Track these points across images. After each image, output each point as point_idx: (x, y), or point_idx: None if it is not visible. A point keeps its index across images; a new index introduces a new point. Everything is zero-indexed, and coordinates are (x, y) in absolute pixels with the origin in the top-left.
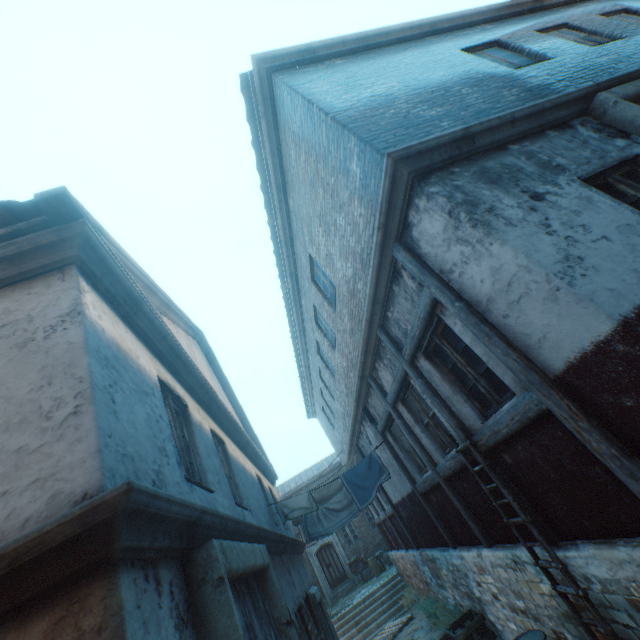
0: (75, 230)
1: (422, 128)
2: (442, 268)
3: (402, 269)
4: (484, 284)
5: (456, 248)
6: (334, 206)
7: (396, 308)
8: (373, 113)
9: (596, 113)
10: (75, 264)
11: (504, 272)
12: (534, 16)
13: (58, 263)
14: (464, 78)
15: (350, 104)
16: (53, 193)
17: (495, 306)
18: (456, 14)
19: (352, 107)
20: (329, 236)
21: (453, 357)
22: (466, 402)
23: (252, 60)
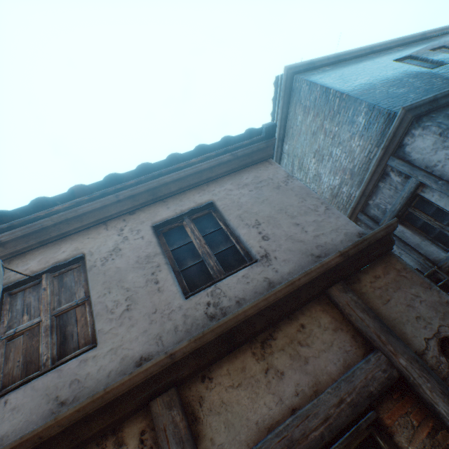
0: (272, 142)
1: (400, 98)
2: (427, 165)
3: (390, 171)
4: None
5: (441, 152)
6: (333, 144)
7: (378, 197)
8: (367, 92)
9: None
10: (270, 158)
11: None
12: (423, 42)
13: (265, 158)
14: (405, 74)
15: (351, 88)
16: (270, 124)
17: None
18: (382, 43)
19: (353, 90)
20: (321, 162)
21: (424, 218)
22: (432, 244)
23: (284, 69)
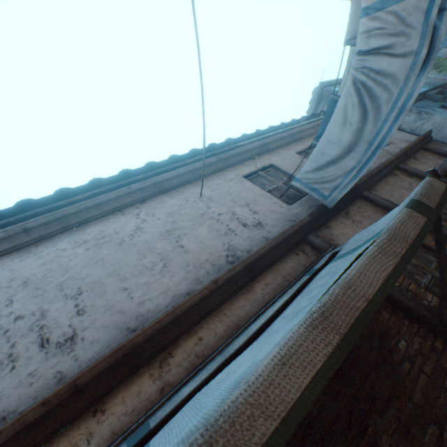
0: None
1: None
2: (411, 130)
3: None
4: (429, 128)
5: (418, 122)
6: None
7: None
8: None
9: (427, 98)
10: None
11: (436, 123)
12: None
13: None
14: None
15: None
16: None
17: (432, 133)
18: None
19: None
20: None
21: None
22: None
23: (319, 84)
